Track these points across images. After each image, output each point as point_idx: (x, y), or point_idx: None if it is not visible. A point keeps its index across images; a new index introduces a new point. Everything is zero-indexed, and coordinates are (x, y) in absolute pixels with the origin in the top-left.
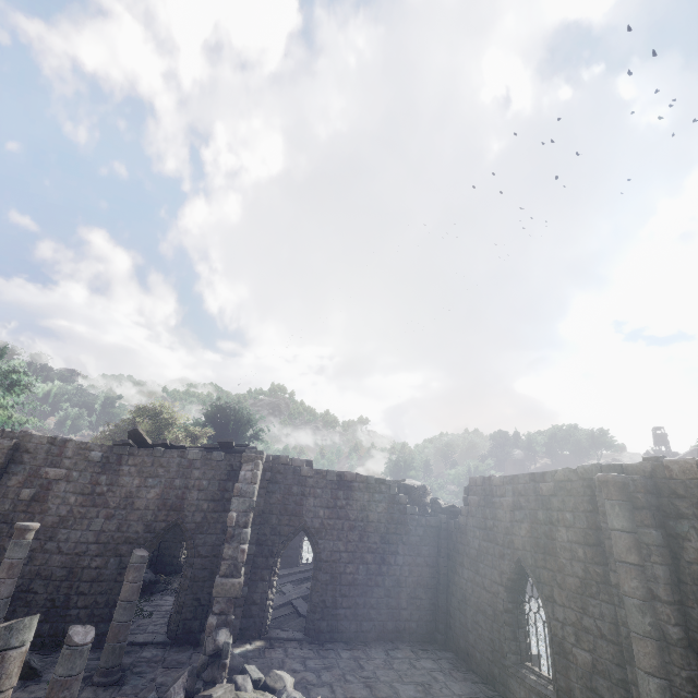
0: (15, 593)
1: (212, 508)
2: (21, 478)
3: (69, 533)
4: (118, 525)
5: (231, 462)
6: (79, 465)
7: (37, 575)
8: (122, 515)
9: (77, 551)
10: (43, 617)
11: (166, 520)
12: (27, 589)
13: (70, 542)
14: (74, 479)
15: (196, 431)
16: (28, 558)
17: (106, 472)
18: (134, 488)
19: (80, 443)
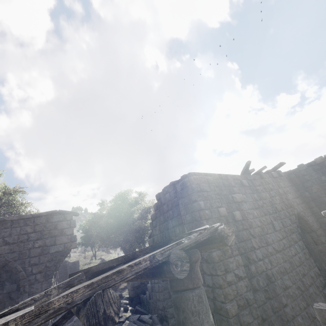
0: (283, 293)
1: (300, 202)
2: (224, 205)
3: (270, 237)
4: (281, 223)
5: (286, 176)
6: (241, 190)
7: (280, 273)
8: (278, 216)
9: (281, 247)
10: (305, 303)
11: (293, 214)
12: (285, 286)
13: (275, 242)
14: (246, 199)
15: (145, 205)
16: (269, 263)
17: (254, 192)
18: (269, 198)
19: (231, 176)
